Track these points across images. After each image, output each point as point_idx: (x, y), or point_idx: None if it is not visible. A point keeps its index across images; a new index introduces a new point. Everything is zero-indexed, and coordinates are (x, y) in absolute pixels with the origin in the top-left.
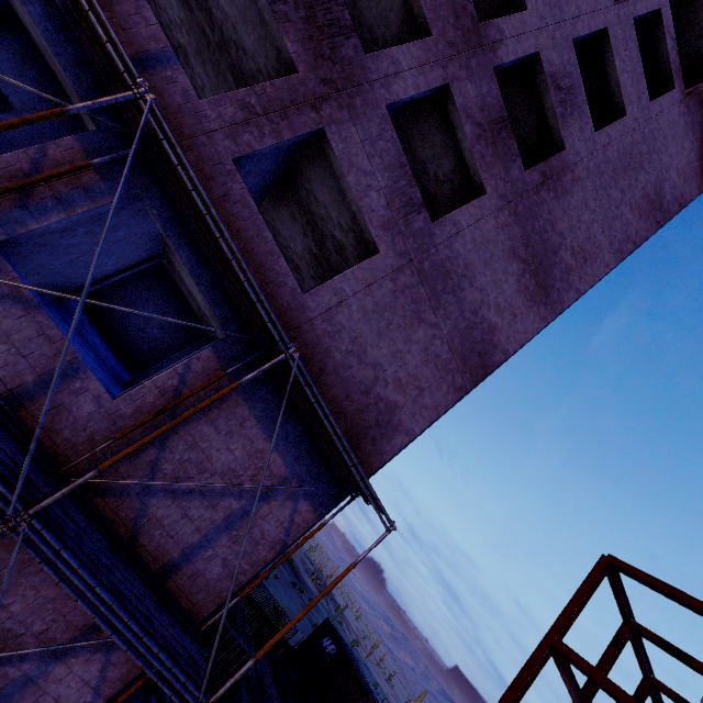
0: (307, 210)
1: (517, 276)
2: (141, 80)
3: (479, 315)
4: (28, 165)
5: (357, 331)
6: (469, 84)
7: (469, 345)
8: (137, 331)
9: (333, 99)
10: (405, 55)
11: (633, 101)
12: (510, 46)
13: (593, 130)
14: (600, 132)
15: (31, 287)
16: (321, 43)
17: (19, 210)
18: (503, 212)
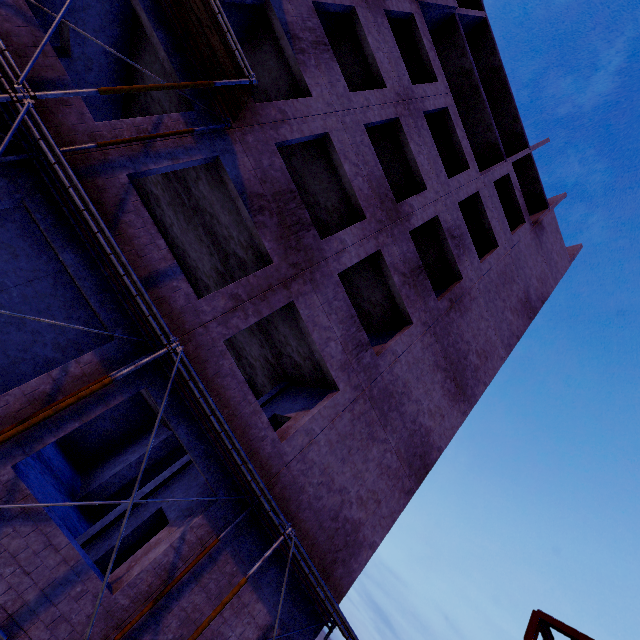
0: (266, 332)
1: (441, 383)
2: (174, 338)
3: (417, 423)
4: (50, 385)
5: (325, 462)
6: (394, 246)
7: (412, 450)
8: (88, 425)
9: (299, 277)
10: (349, 235)
11: (501, 236)
12: (418, 215)
13: (479, 261)
14: (483, 262)
15: (45, 504)
16: (289, 238)
17: (38, 428)
18: (426, 335)
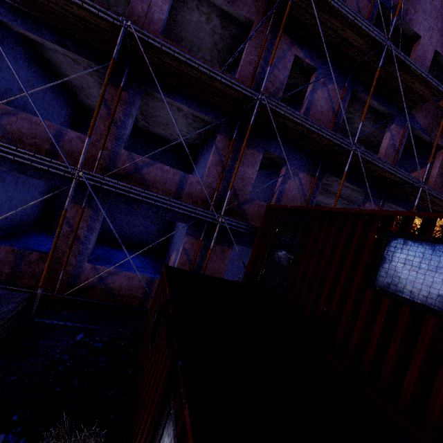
0: None
1: None
2: None
3: None
4: None
5: None
6: None
7: None
8: None
9: None
10: None
11: None
12: None
13: None
14: None
15: None
16: None
17: None
18: None
